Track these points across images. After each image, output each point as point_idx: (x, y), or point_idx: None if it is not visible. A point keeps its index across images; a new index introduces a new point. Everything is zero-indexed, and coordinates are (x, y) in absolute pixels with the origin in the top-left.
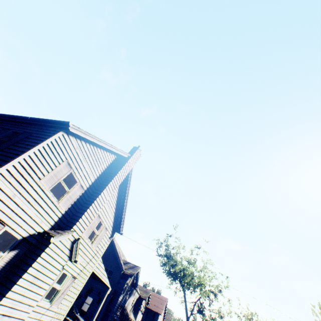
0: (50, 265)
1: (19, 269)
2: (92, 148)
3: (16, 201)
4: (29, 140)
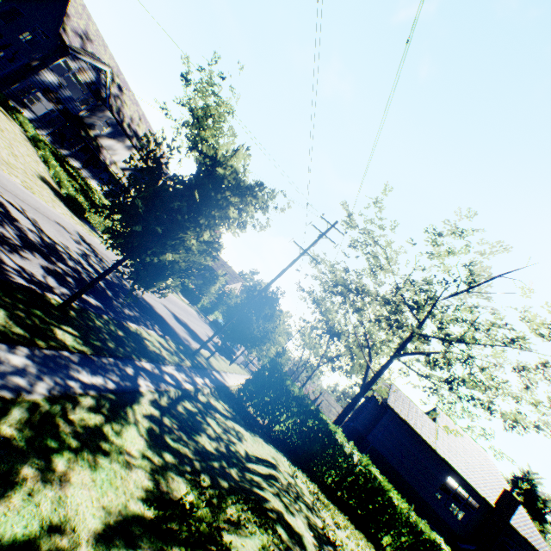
0: None
1: None
2: None
3: None
4: None
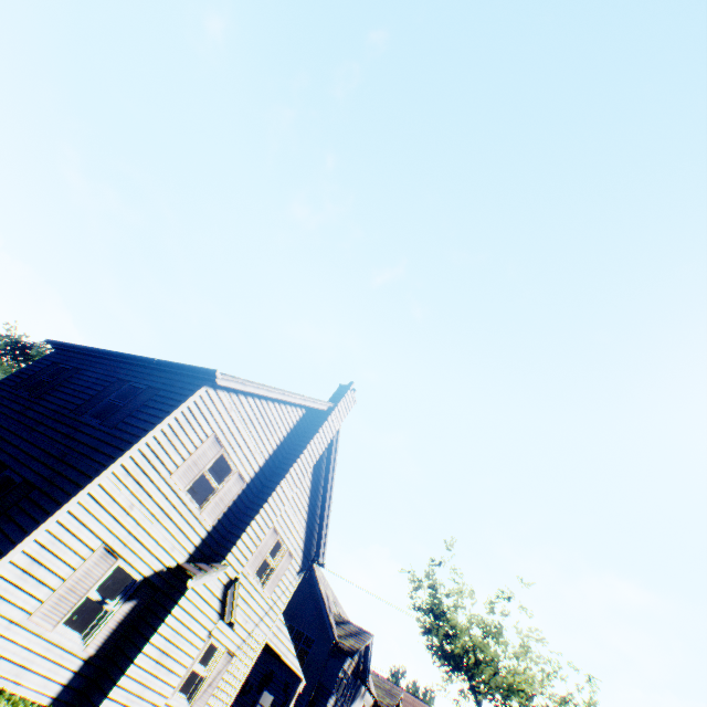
0: (188, 629)
1: (138, 634)
2: (257, 403)
3: (135, 515)
4: (155, 406)
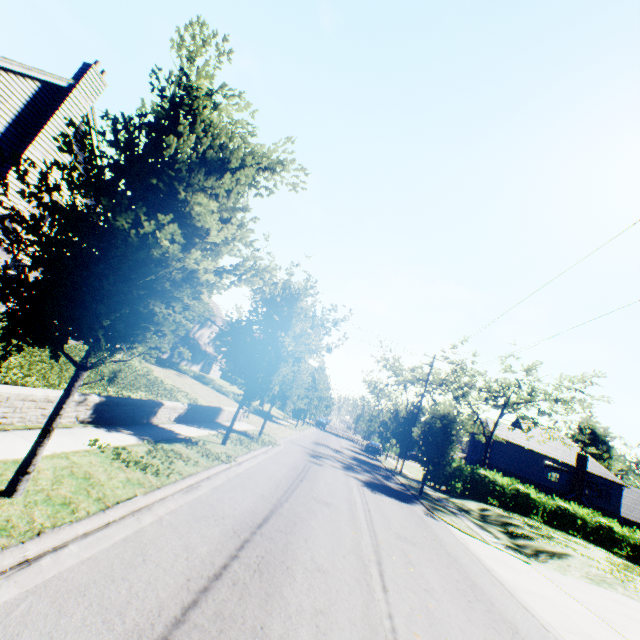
0: None
1: None
2: None
3: None
4: None
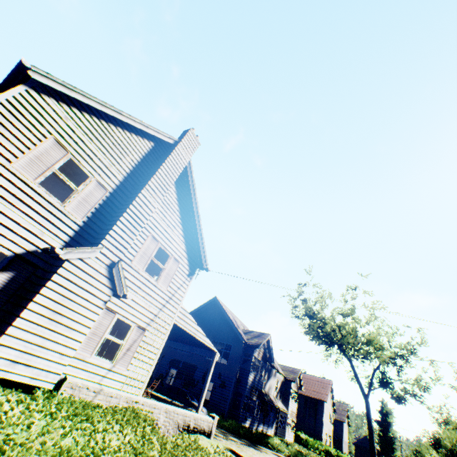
0: (78, 296)
1: (25, 300)
2: (97, 123)
3: None
4: None
